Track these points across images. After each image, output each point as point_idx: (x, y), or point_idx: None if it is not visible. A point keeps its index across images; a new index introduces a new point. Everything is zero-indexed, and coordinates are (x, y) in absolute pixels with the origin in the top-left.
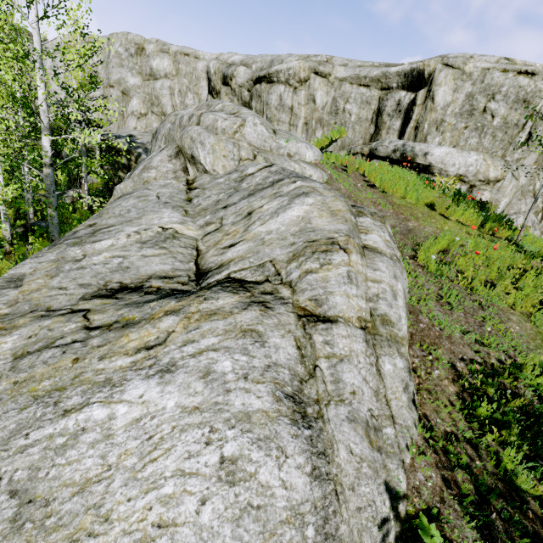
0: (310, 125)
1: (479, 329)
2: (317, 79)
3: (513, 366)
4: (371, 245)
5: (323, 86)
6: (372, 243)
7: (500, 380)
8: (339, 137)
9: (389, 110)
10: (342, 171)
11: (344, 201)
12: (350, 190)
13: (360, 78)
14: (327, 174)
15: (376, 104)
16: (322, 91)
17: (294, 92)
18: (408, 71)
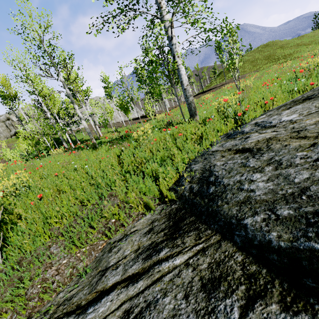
0: None
1: None
2: None
3: None
4: None
5: None
6: None
7: None
8: None
9: (8, 125)
10: None
11: None
12: None
13: None
14: None
15: (5, 125)
16: None
17: None
18: (4, 117)
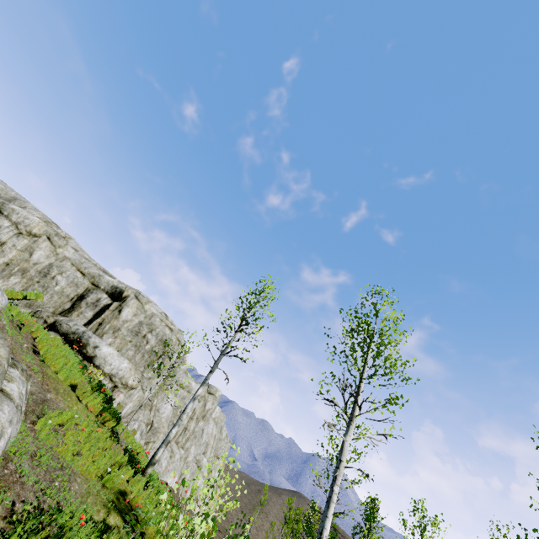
0: (12, 268)
1: (50, 483)
2: (47, 242)
3: (57, 508)
4: (8, 391)
5: (49, 250)
6: (10, 389)
7: (42, 520)
8: (35, 299)
9: (89, 300)
10: (16, 327)
11: (9, 351)
12: (14, 347)
13: (82, 266)
14: (1, 323)
15: (83, 290)
16: (45, 252)
17: (17, 235)
18: (115, 285)
